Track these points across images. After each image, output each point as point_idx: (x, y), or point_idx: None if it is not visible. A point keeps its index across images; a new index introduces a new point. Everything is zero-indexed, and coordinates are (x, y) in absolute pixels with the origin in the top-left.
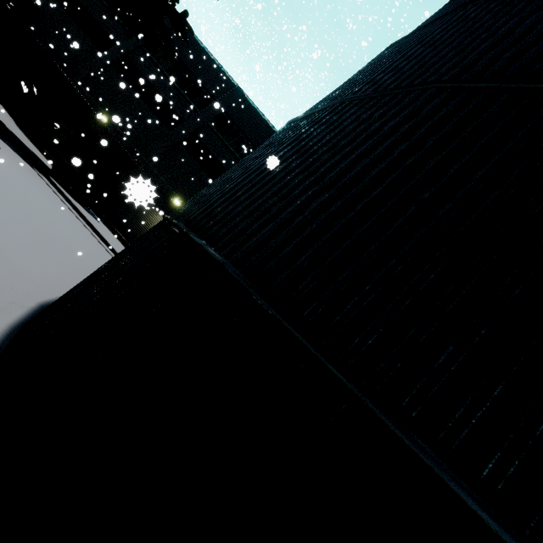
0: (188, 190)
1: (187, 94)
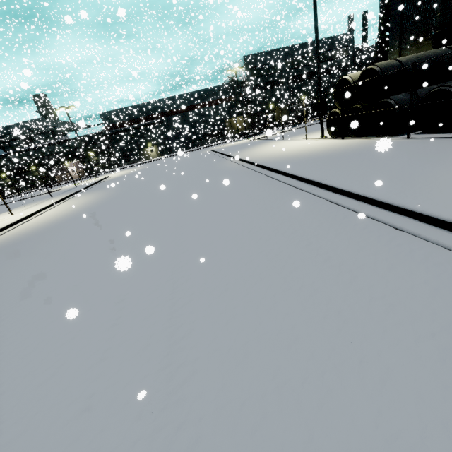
0: (334, 84)
1: (307, 64)
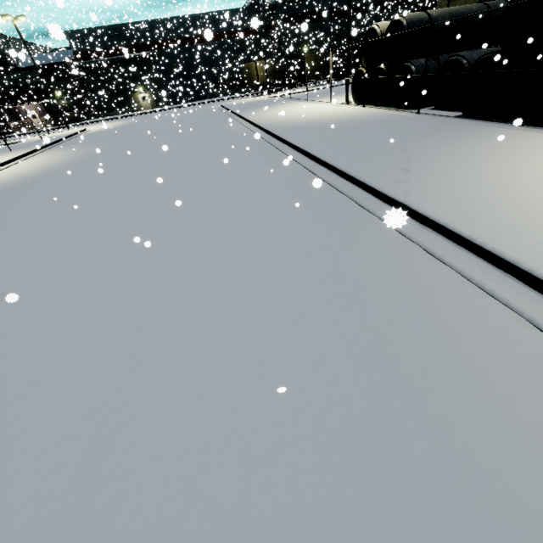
0: None
1: None
